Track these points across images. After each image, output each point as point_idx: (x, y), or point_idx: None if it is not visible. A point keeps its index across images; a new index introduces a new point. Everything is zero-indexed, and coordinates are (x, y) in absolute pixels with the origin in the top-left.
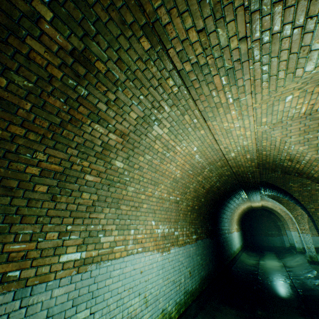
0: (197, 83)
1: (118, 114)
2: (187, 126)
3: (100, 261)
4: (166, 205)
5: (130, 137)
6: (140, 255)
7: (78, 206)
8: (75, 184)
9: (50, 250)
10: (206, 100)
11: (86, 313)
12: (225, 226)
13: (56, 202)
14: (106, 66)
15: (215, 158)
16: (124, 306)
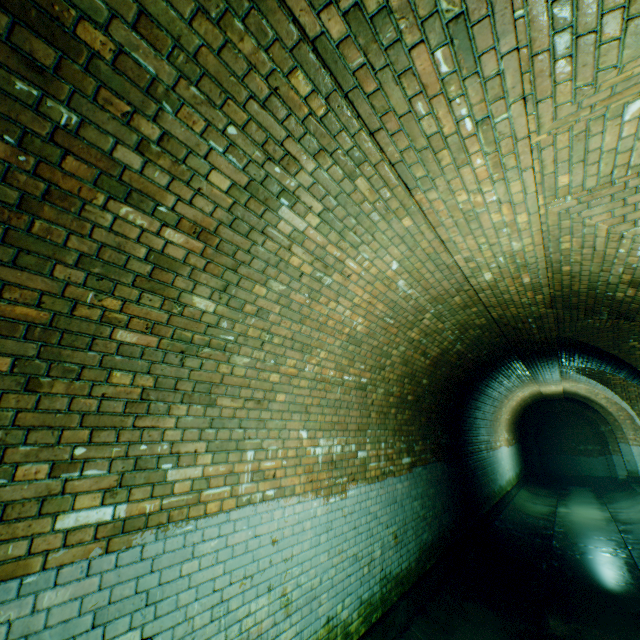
0: (369, 79)
1: (180, 180)
2: (366, 209)
3: (167, 524)
4: (336, 394)
5: (222, 238)
6: (271, 505)
7: (102, 401)
8: (89, 352)
9: (29, 504)
10: (403, 129)
11: (132, 639)
12: (479, 435)
13: (40, 395)
14: (111, 37)
15: (447, 286)
16: (232, 618)
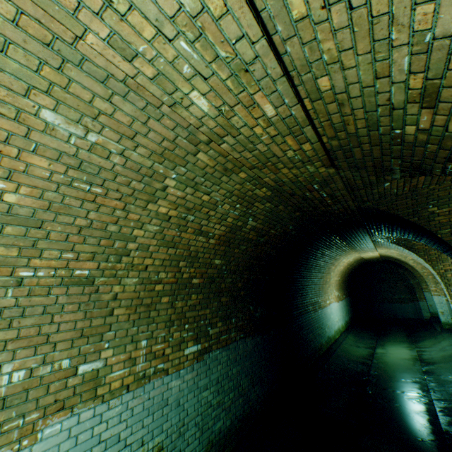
0: None
1: None
2: None
3: None
4: (1, 300)
5: None
6: None
7: None
8: None
9: None
10: None
11: None
12: (306, 299)
13: None
14: None
15: (168, 134)
16: None
